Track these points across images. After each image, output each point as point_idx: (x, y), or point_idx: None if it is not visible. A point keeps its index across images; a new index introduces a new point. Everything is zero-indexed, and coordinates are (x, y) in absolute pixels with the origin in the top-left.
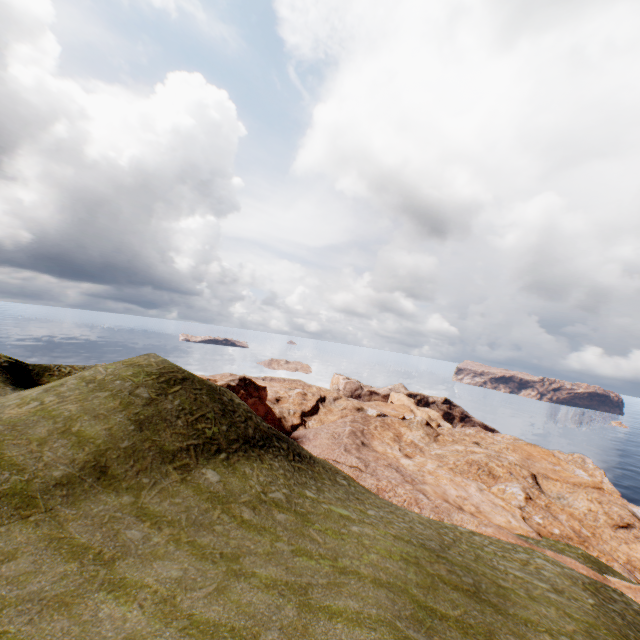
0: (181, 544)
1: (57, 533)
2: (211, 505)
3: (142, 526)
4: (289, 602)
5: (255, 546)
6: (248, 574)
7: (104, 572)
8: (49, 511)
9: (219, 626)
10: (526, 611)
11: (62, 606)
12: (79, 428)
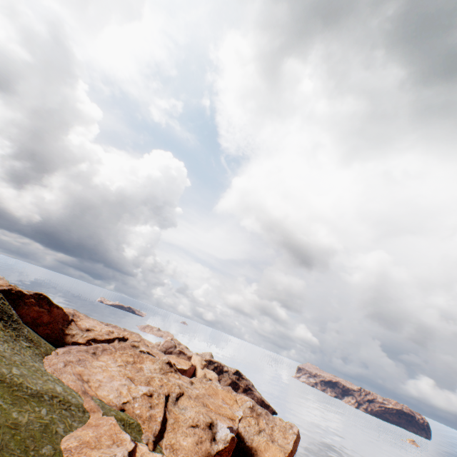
0: None
1: None
2: None
3: None
4: None
5: None
6: None
7: None
8: None
9: None
10: None
11: None
12: None
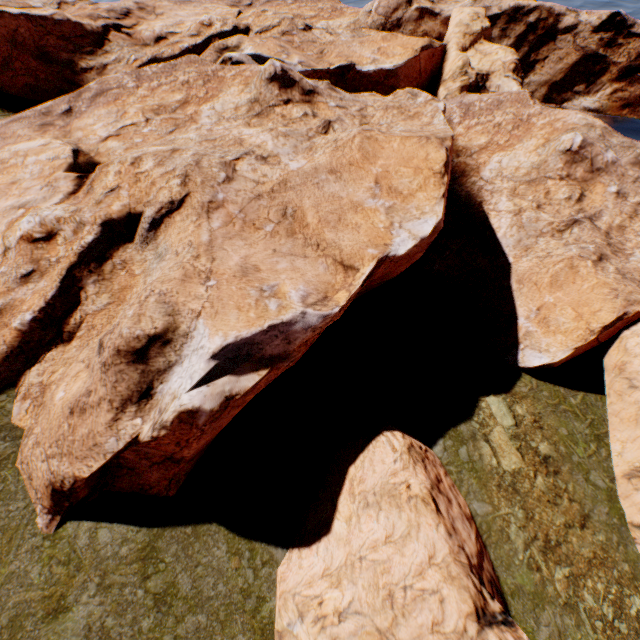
0: None
1: None
2: None
3: None
4: None
5: None
6: None
7: None
8: None
9: None
10: None
11: None
12: None
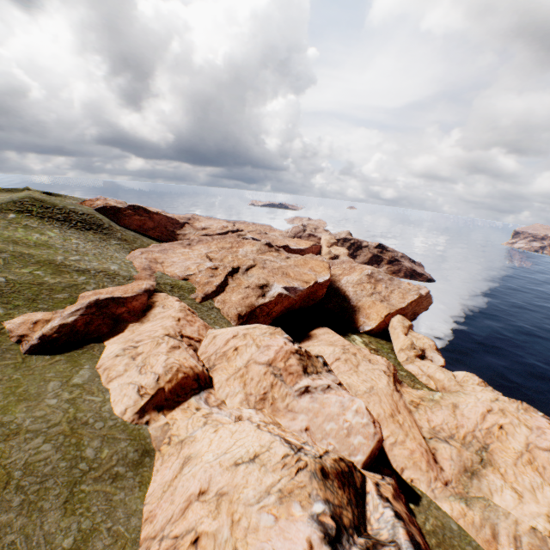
0: None
1: None
2: None
3: None
4: None
5: None
6: None
7: None
8: None
9: None
10: (24, 248)
11: None
12: None
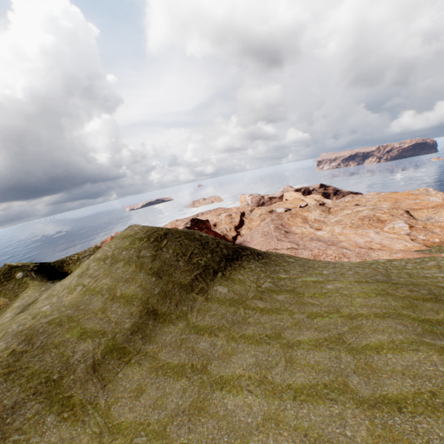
0: (237, 340)
1: (156, 364)
2: (235, 307)
3: (204, 338)
4: (340, 352)
5: (283, 323)
6: (296, 343)
7: (206, 377)
8: (139, 352)
9: (315, 387)
10: None
11: (200, 411)
12: (120, 293)
